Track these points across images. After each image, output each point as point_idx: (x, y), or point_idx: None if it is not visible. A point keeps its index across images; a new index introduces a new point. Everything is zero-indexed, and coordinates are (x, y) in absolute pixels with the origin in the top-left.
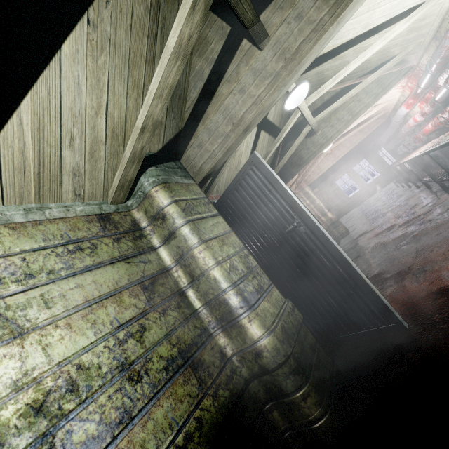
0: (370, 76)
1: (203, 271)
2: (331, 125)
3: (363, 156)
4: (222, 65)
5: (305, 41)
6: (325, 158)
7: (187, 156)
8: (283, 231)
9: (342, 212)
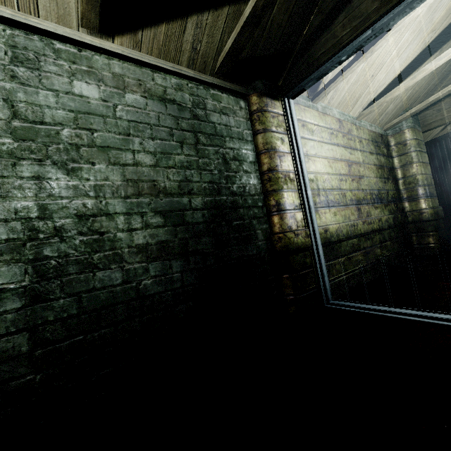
0: None
1: (413, 174)
2: None
3: None
4: None
5: None
6: None
7: (425, 114)
8: None
9: None
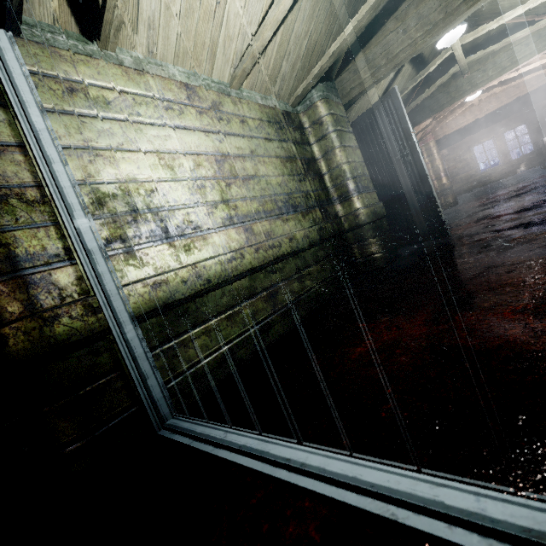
0: (545, 20)
1: (338, 164)
2: (484, 69)
3: (525, 120)
4: (396, 2)
5: (466, 1)
6: (469, 111)
7: (341, 79)
8: (394, 159)
9: (464, 188)
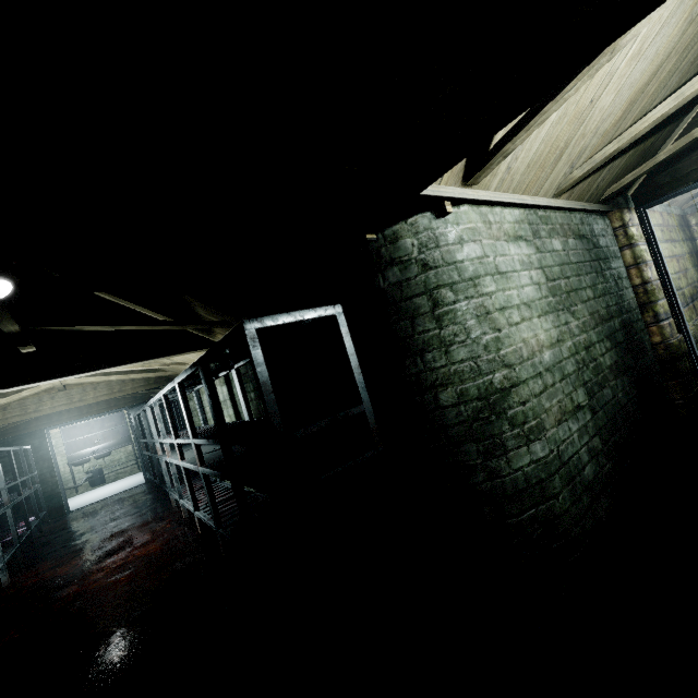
0: None
1: None
2: None
3: None
4: None
5: None
6: None
7: None
8: None
9: None
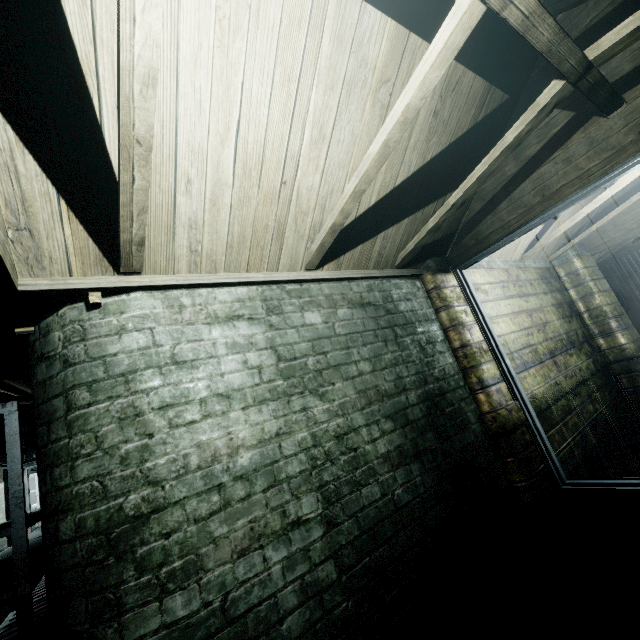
0: None
1: (598, 306)
2: None
3: None
4: None
5: None
6: None
7: (588, 237)
8: None
9: None
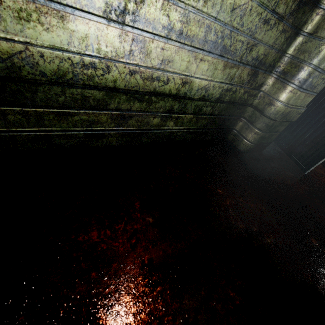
0: None
1: None
2: None
3: None
4: None
5: None
6: None
7: None
8: None
9: None
